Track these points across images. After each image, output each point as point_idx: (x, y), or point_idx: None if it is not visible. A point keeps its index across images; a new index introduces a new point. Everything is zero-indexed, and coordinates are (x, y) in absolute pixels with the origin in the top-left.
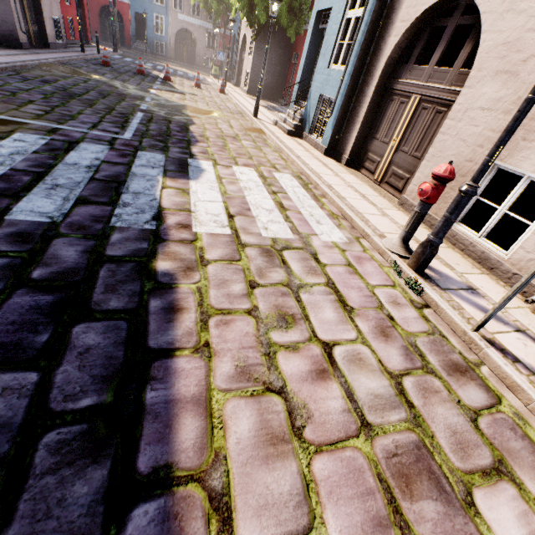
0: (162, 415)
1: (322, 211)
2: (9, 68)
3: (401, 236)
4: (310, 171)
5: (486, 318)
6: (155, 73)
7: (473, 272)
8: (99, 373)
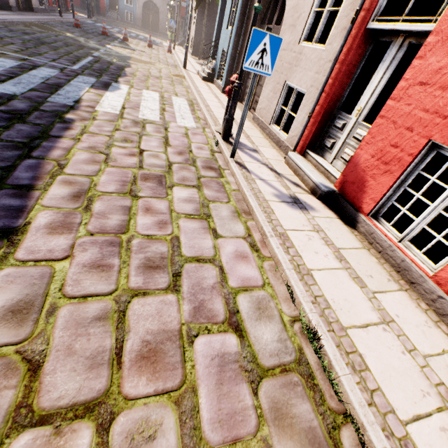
0: (48, 148)
1: (191, 115)
2: (0, 23)
3: (222, 122)
4: (199, 98)
5: (233, 148)
6: (118, 35)
7: (267, 147)
8: (24, 136)
